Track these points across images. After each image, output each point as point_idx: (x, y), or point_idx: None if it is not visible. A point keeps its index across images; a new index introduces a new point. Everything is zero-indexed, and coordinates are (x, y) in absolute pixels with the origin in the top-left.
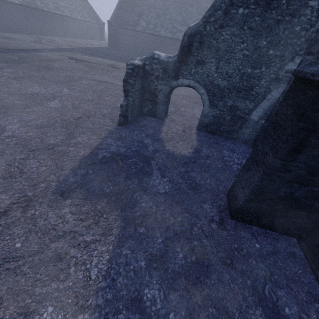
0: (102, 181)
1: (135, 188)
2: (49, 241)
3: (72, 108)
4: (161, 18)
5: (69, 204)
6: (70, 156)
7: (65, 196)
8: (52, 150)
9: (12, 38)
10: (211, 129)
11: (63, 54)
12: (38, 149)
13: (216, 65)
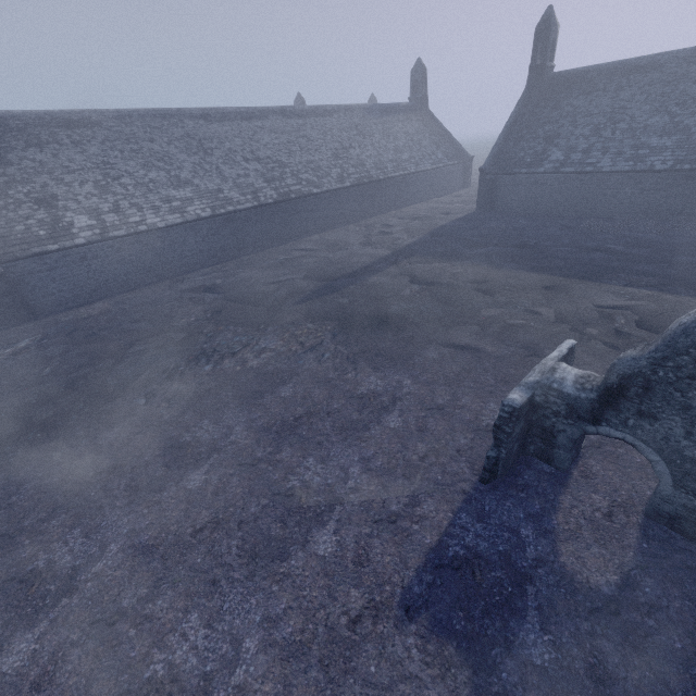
0: (451, 606)
1: (495, 638)
2: (397, 678)
3: (415, 431)
4: (605, 132)
5: (414, 632)
6: (414, 542)
7: (410, 616)
8: (394, 526)
9: (338, 244)
10: (681, 527)
11: (401, 268)
12: (381, 520)
13: (685, 428)
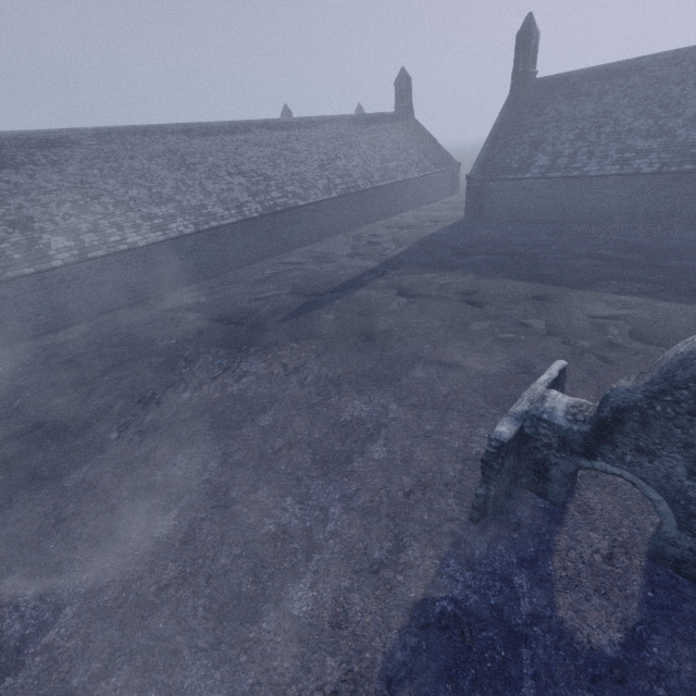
0: (438, 676)
1: None
2: None
3: (400, 463)
4: (590, 136)
5: None
6: (398, 596)
7: (391, 691)
8: (376, 577)
9: (325, 256)
10: (688, 572)
11: (388, 280)
12: (362, 571)
13: (688, 467)
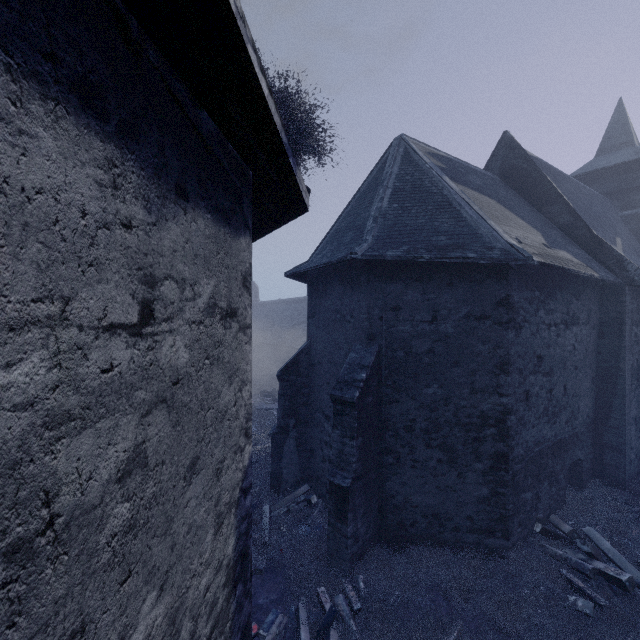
0: None
1: None
2: None
3: None
4: None
5: None
6: None
7: None
8: None
9: None
10: None
11: None
12: None
13: None
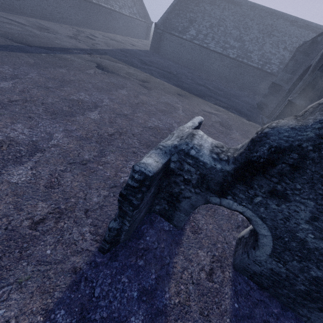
0: None
1: None
2: None
3: (43, 188)
4: (215, 29)
5: None
6: None
7: None
8: None
9: (49, 29)
10: (259, 280)
11: (93, 58)
12: None
13: (314, 213)
